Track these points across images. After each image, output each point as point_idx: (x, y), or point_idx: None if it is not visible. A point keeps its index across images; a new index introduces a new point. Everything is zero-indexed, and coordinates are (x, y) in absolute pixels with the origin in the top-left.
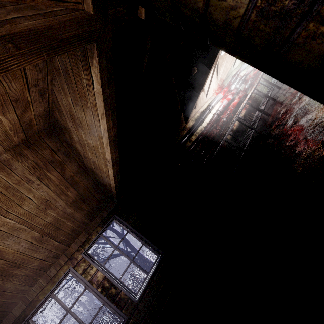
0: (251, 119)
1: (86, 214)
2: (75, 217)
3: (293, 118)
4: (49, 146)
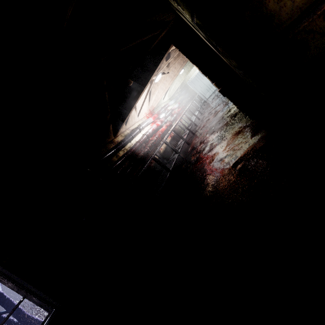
0: (175, 146)
1: None
2: None
3: (210, 145)
4: None
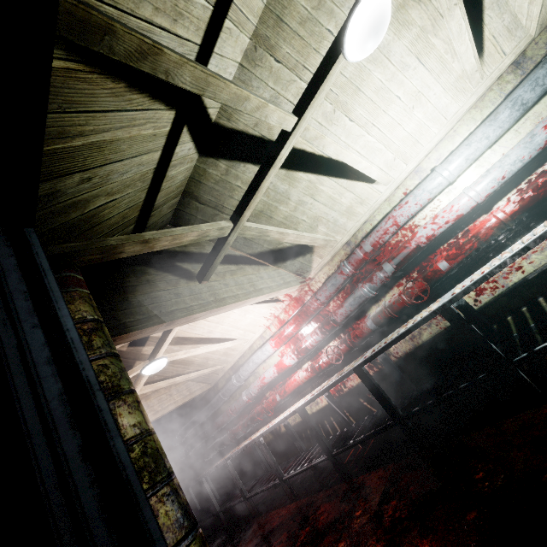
0: (334, 428)
1: None
2: None
3: None
4: None
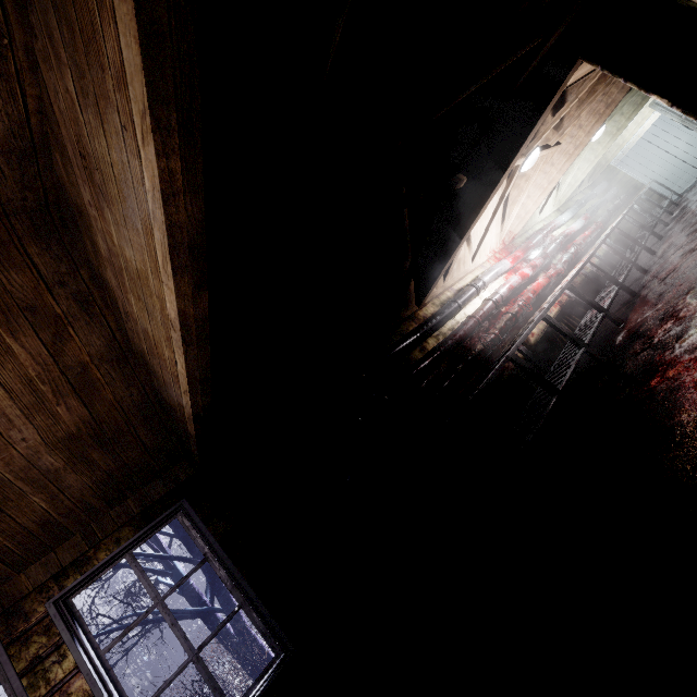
0: (571, 328)
1: (100, 482)
2: (62, 486)
3: None
4: (34, 263)
